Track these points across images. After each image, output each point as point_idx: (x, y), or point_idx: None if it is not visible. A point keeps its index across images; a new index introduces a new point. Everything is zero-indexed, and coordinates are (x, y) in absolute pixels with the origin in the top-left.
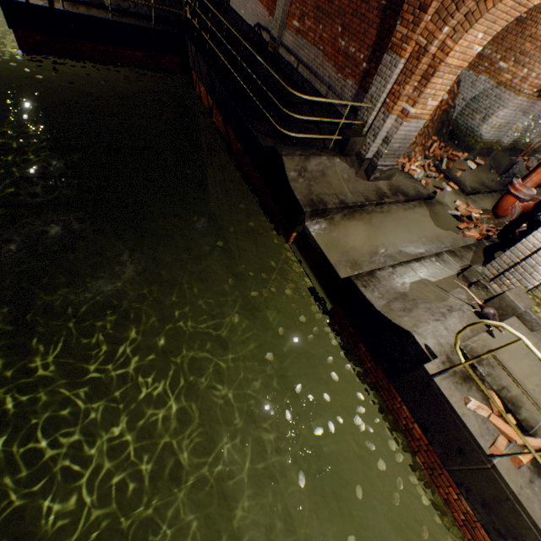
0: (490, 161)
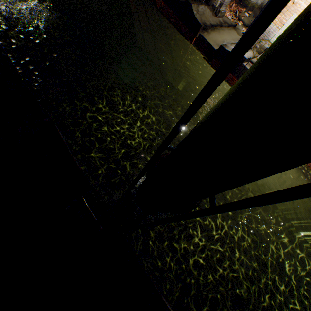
0: (253, 14)
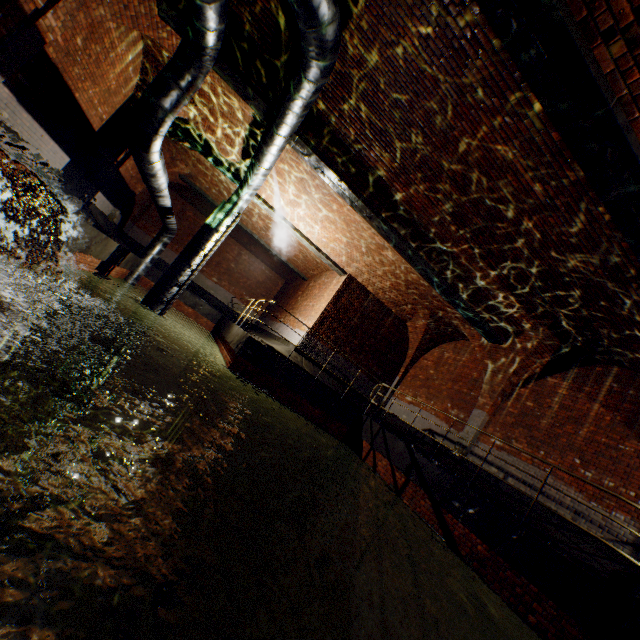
0: None
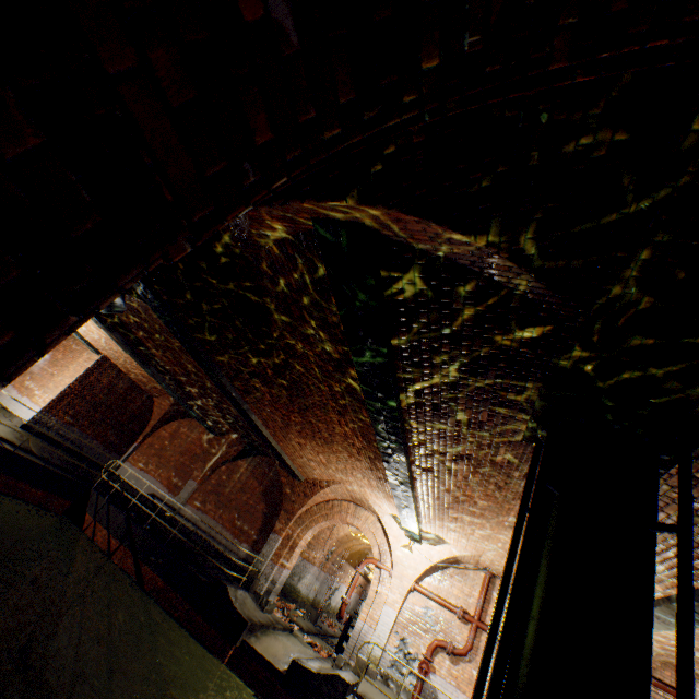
0: (306, 612)
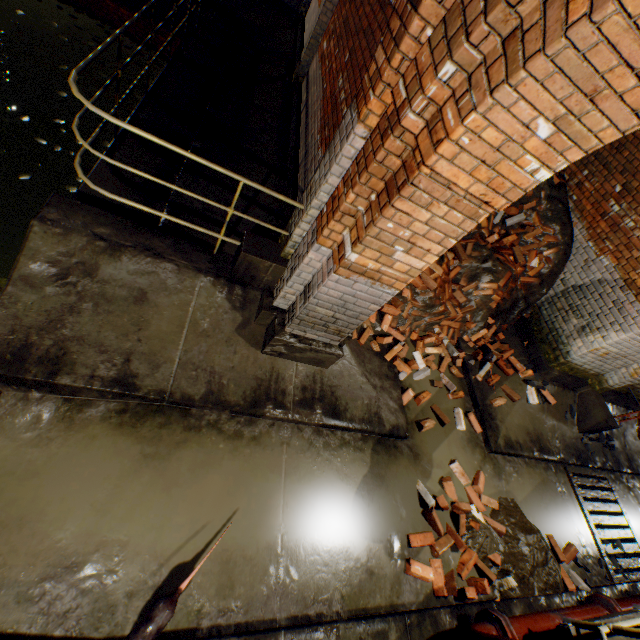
0: (575, 400)
